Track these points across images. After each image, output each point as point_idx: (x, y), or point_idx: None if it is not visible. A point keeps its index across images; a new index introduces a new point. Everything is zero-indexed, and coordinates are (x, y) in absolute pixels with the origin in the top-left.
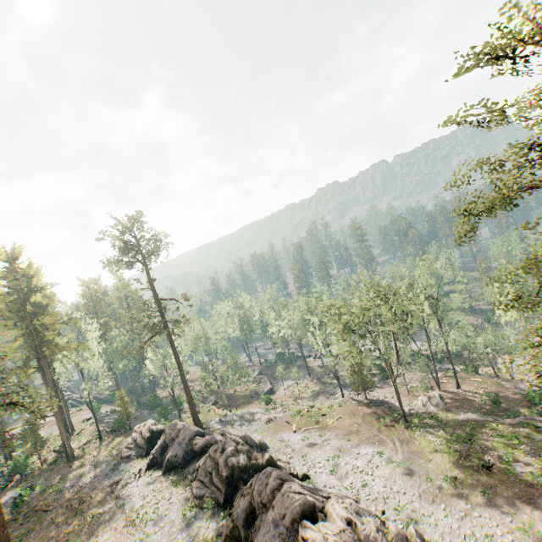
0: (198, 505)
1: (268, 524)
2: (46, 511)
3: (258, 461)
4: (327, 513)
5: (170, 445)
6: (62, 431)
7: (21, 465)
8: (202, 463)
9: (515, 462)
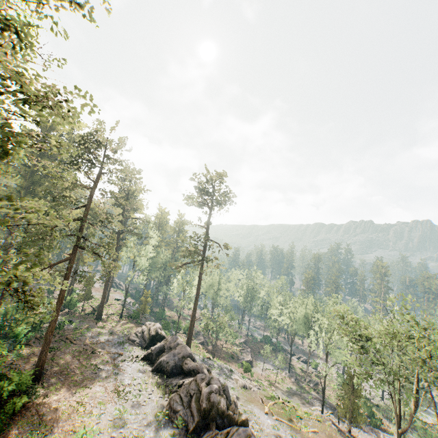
0: (170, 416)
1: None
2: (71, 343)
3: (235, 415)
4: None
5: (166, 351)
6: (104, 295)
7: (72, 303)
8: (186, 383)
9: None
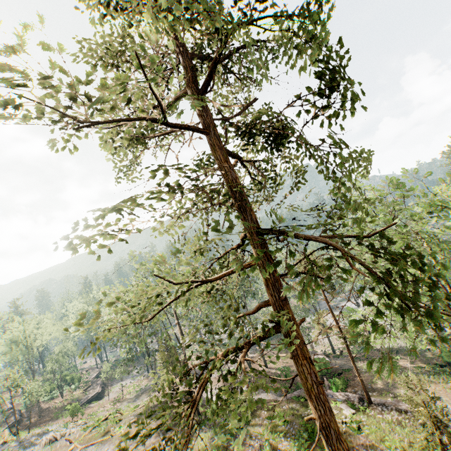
0: None
1: None
2: None
3: None
4: None
5: None
6: None
7: None
8: None
9: None
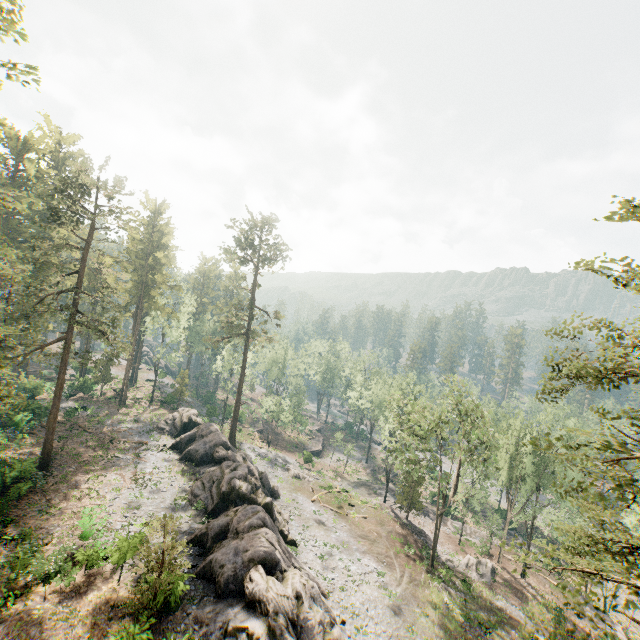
0: (190, 500)
1: (230, 549)
2: (85, 432)
3: (258, 498)
4: (285, 578)
5: (198, 439)
6: (126, 377)
7: (87, 386)
8: (213, 470)
9: None
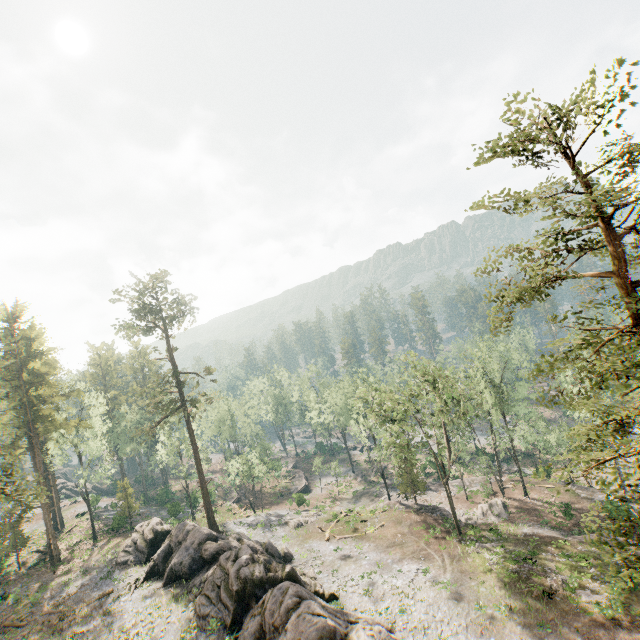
0: (201, 625)
1: None
2: (17, 627)
3: (277, 573)
4: None
5: (176, 549)
6: (49, 527)
7: None
8: (211, 574)
9: (581, 589)
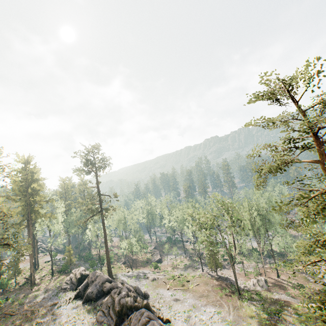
0: None
1: None
2: (11, 315)
3: (139, 304)
4: None
5: (90, 285)
6: (31, 266)
7: (4, 283)
8: (106, 300)
9: None
